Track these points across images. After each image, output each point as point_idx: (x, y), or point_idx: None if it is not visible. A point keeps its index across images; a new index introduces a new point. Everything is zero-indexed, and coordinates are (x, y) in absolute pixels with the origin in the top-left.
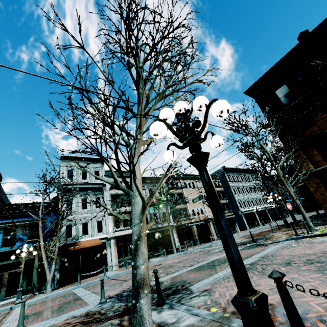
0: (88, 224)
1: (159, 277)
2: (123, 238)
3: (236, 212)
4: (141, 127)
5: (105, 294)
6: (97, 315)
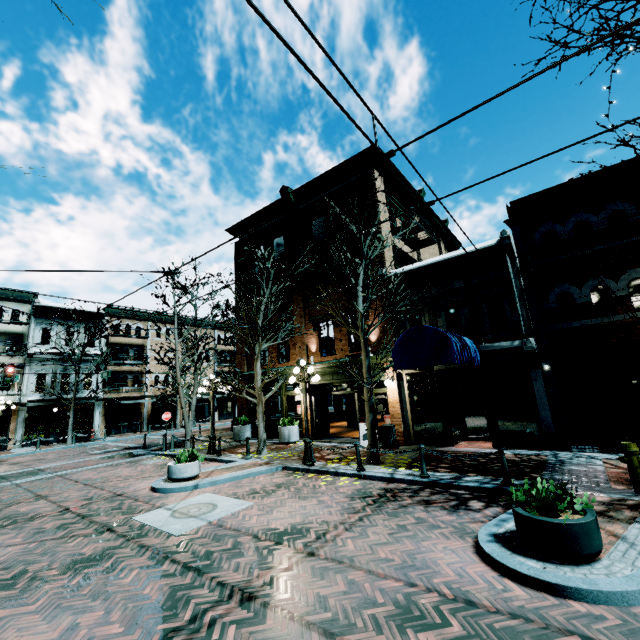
0: None
1: None
2: None
3: None
4: None
5: None
6: None
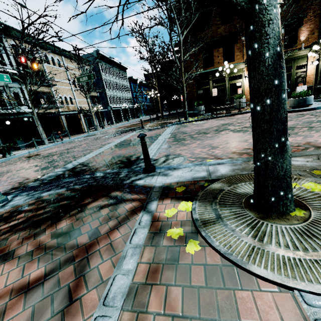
0: None
1: (67, 162)
2: None
3: (105, 108)
4: None
5: None
6: (21, 215)
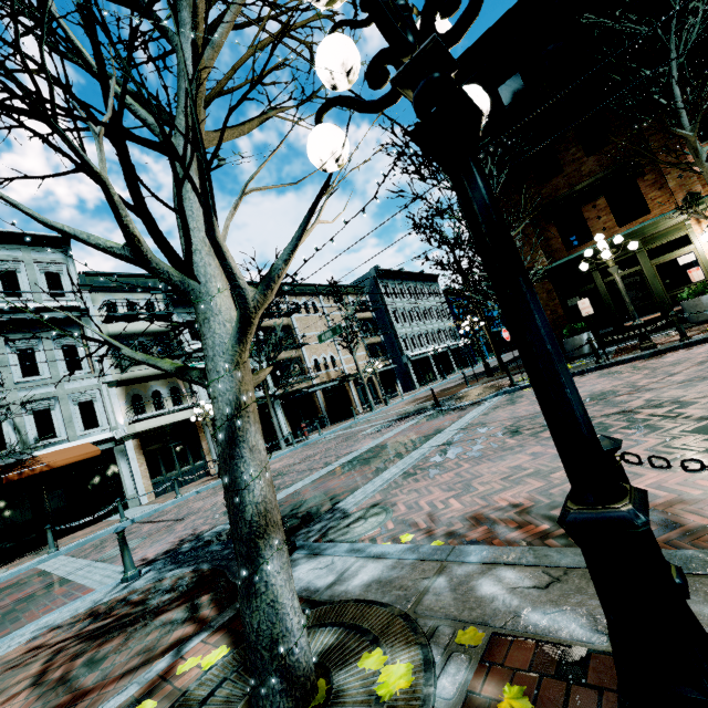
0: (51, 413)
1: None
2: (159, 435)
3: (398, 360)
4: (199, 75)
5: (133, 558)
6: (122, 609)
